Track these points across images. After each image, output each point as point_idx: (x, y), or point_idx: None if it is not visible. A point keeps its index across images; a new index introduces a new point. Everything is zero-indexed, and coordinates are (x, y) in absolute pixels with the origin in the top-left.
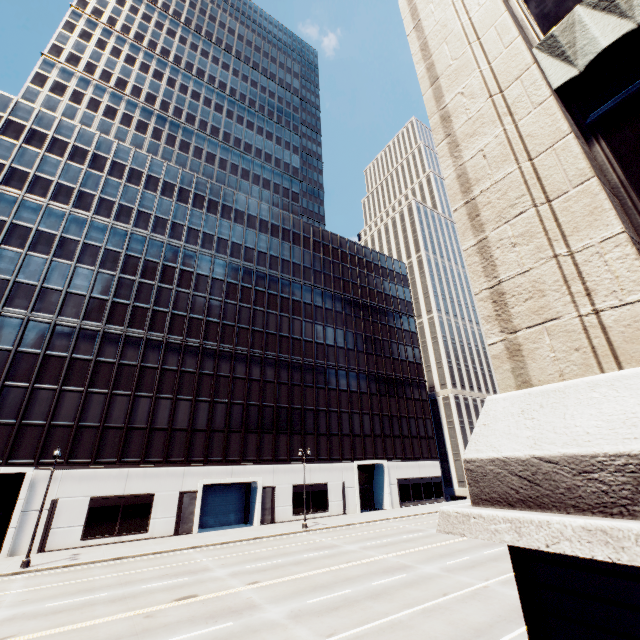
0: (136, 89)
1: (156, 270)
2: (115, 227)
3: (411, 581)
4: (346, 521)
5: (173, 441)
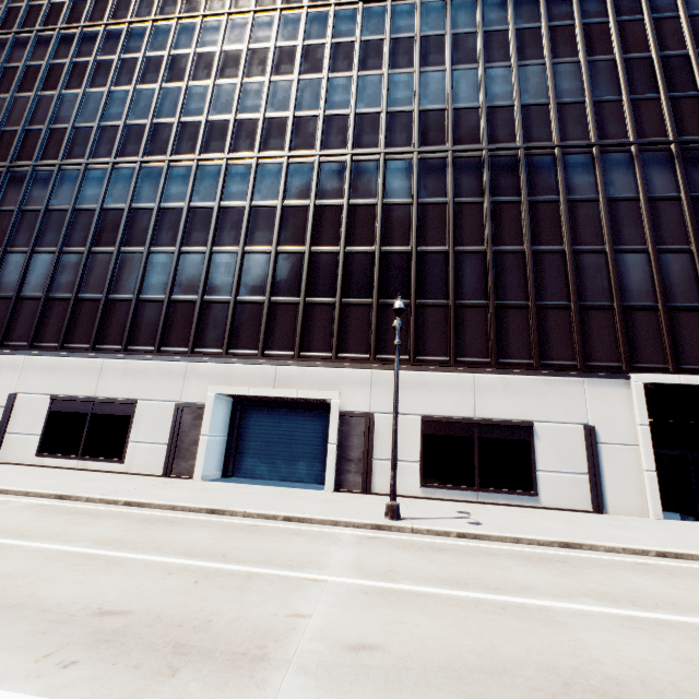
0: None
1: (160, 67)
2: (110, 30)
3: None
4: (569, 531)
5: (172, 320)
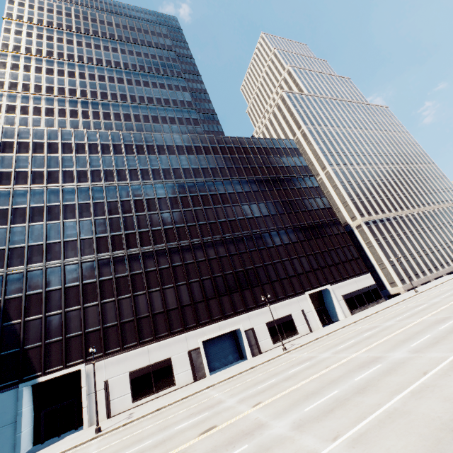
0: (60, 90)
1: (117, 206)
2: (79, 187)
3: (387, 369)
4: (314, 337)
5: (171, 318)
